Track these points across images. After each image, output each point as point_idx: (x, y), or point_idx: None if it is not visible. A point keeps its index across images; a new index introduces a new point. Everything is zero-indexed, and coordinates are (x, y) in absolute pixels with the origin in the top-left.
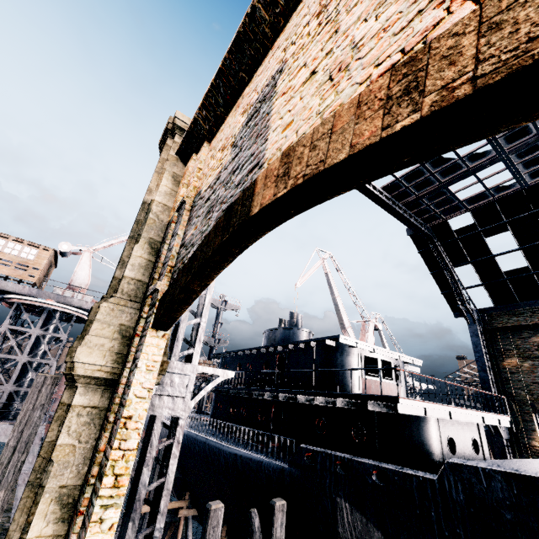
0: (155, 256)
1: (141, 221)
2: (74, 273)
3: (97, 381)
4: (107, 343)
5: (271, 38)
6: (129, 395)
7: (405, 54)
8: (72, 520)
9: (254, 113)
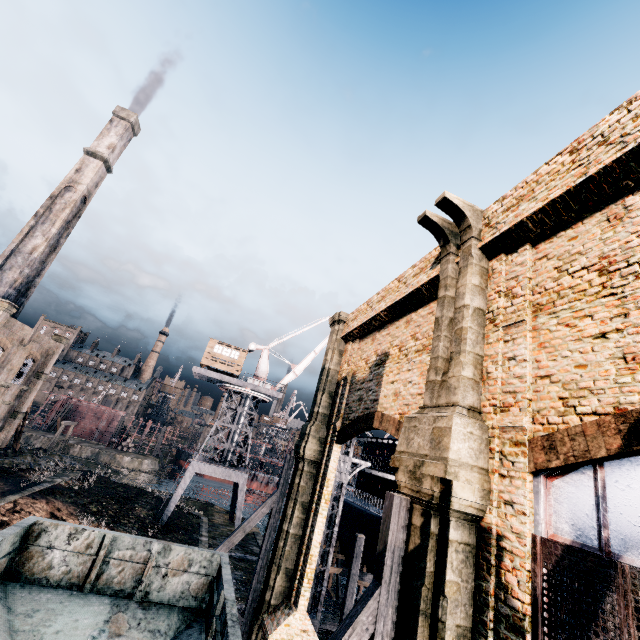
0: (332, 400)
1: (324, 379)
2: (258, 366)
3: (312, 462)
4: (315, 445)
5: (387, 322)
6: (328, 470)
7: (402, 414)
8: (307, 514)
9: (378, 364)
